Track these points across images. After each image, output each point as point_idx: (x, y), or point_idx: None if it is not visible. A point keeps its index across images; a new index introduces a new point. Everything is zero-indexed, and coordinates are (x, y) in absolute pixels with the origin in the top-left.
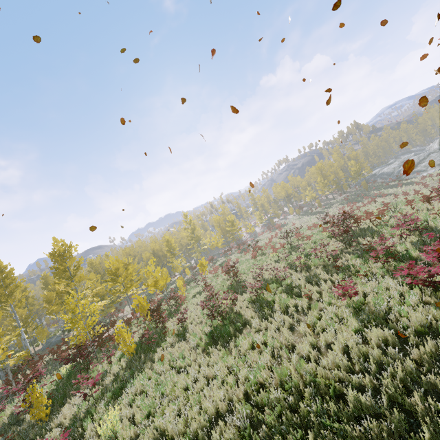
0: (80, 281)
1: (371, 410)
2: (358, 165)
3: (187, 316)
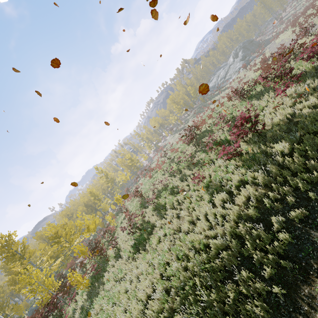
0: (31, 256)
1: (223, 245)
2: (193, 88)
3: (119, 240)
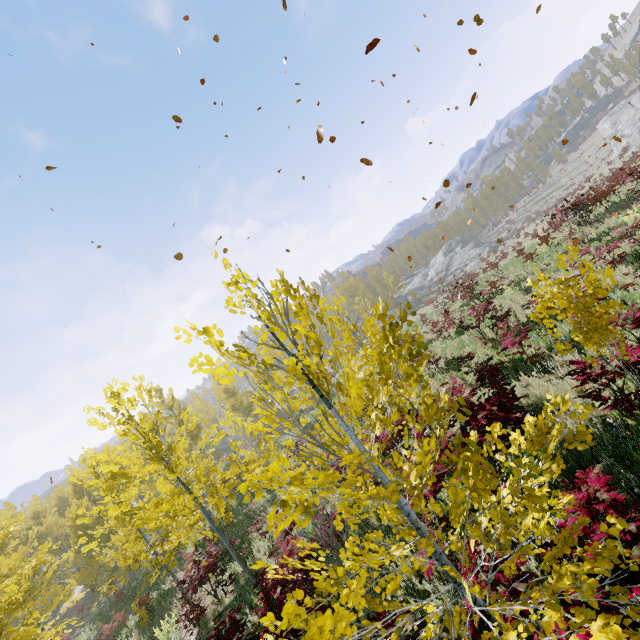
0: None
1: None
2: (394, 275)
3: None
